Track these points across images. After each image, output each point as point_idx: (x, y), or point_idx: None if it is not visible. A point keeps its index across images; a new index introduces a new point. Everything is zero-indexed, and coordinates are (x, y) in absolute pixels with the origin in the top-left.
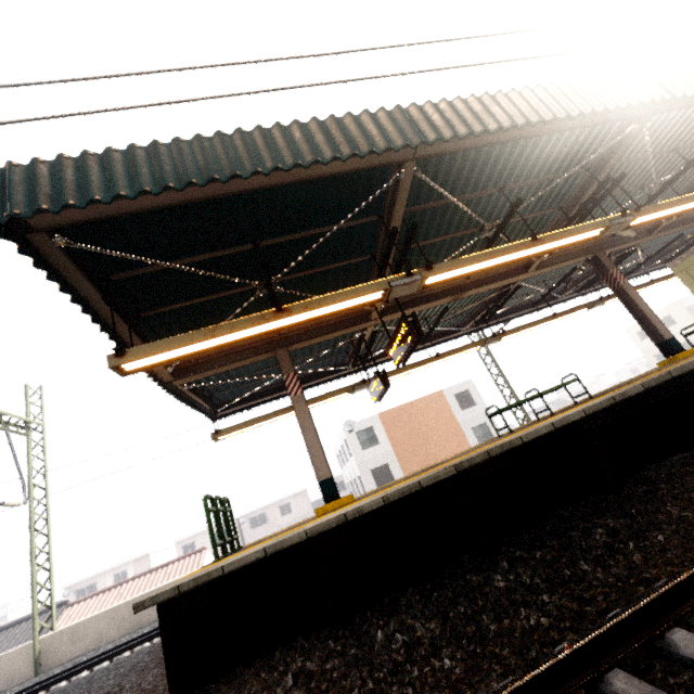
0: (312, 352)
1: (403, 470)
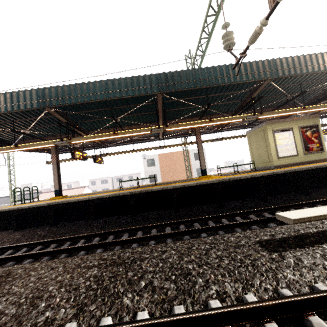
0: None
1: (162, 178)
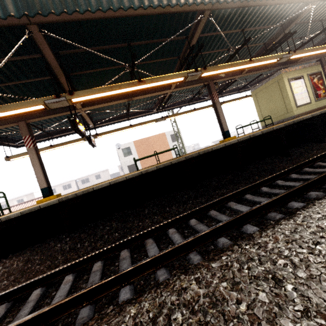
0: (61, 119)
1: (142, 166)
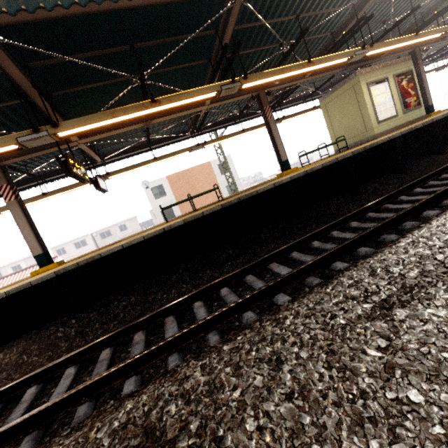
0: (53, 155)
1: (181, 211)
